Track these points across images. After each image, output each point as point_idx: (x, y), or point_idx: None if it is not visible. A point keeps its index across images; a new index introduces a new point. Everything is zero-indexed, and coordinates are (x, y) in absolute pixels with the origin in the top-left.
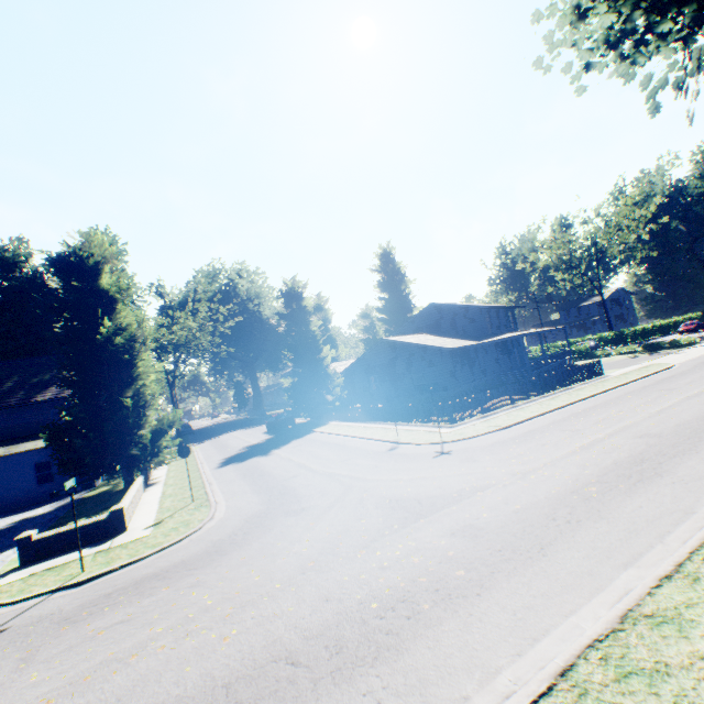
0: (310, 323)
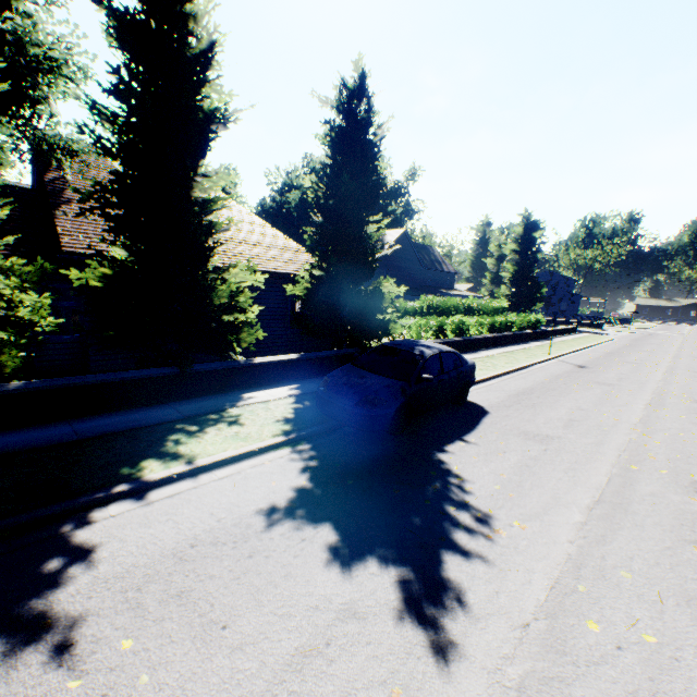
0: None
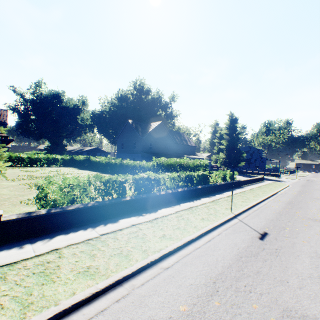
0: None
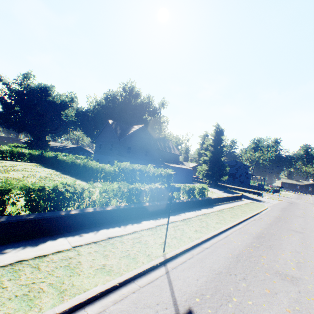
0: None
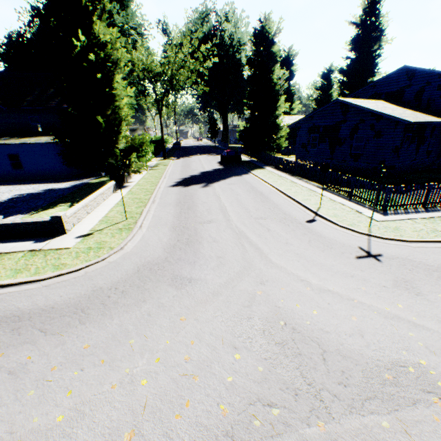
0: (272, 72)
